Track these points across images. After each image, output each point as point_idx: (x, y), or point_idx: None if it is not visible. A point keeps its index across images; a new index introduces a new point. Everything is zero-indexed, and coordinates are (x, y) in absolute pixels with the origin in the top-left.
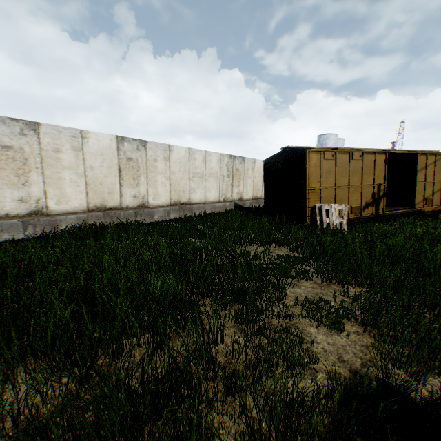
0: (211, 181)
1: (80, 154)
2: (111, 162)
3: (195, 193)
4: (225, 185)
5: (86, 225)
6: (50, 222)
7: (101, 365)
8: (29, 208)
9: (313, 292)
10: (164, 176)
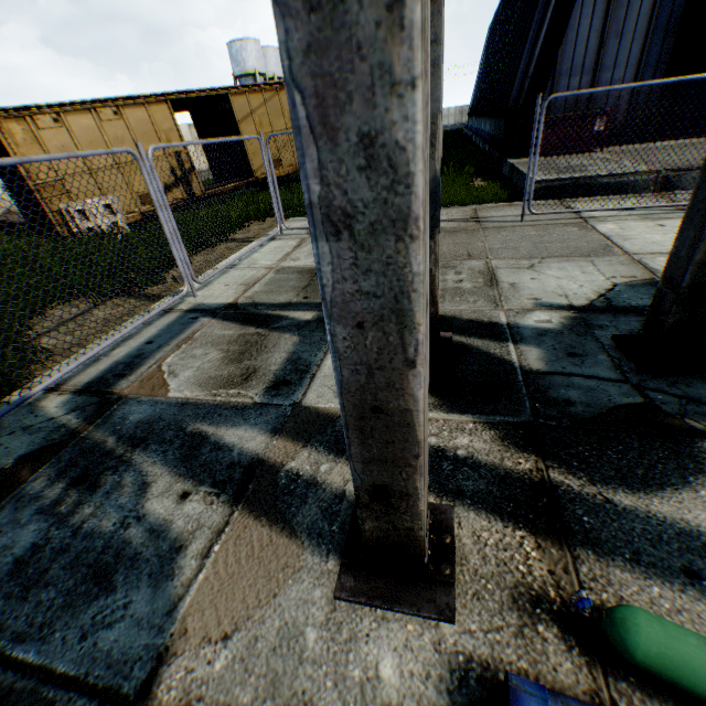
0: None
1: None
2: None
3: None
4: None
5: None
6: None
7: None
8: None
9: None
10: None
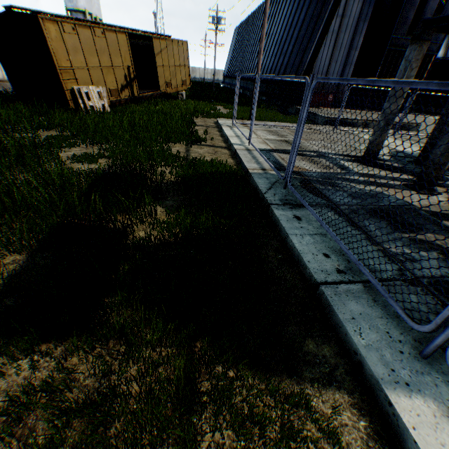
0: None
1: None
2: None
3: None
4: None
5: None
6: None
7: None
8: None
9: (81, 152)
10: None
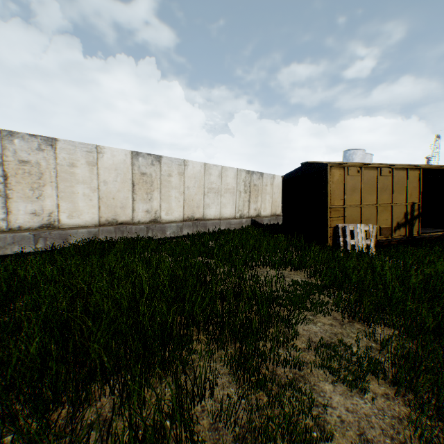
0: (227, 197)
1: (94, 168)
2: (124, 176)
3: (210, 208)
4: (242, 200)
5: (95, 240)
6: (61, 235)
7: (56, 420)
8: (42, 221)
9: (331, 331)
10: (178, 191)
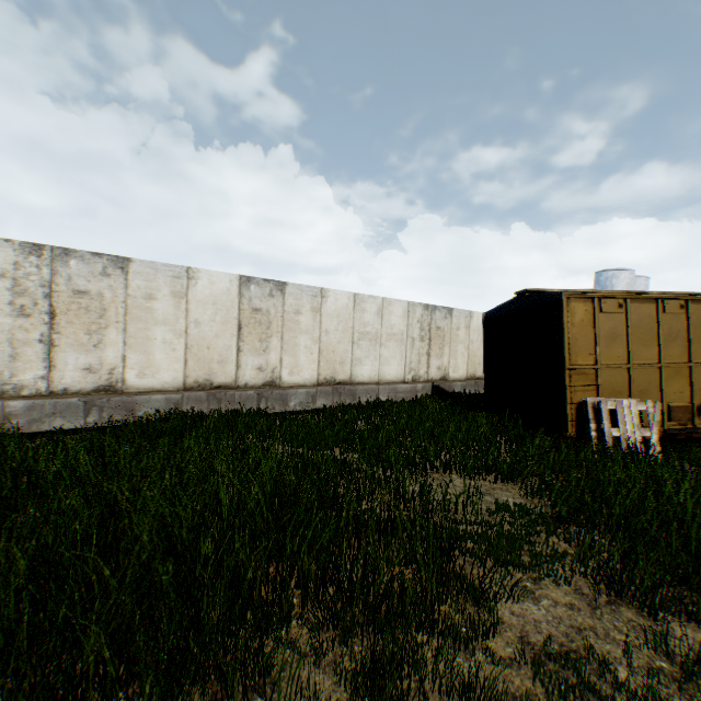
0: (390, 347)
1: (182, 302)
2: (227, 314)
3: (361, 365)
4: (416, 353)
5: (173, 413)
6: (125, 404)
7: None
8: (98, 381)
9: (571, 621)
10: (310, 336)
